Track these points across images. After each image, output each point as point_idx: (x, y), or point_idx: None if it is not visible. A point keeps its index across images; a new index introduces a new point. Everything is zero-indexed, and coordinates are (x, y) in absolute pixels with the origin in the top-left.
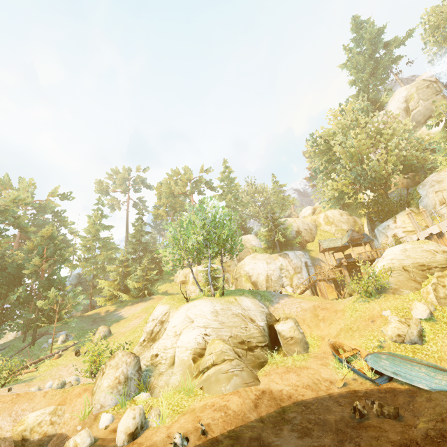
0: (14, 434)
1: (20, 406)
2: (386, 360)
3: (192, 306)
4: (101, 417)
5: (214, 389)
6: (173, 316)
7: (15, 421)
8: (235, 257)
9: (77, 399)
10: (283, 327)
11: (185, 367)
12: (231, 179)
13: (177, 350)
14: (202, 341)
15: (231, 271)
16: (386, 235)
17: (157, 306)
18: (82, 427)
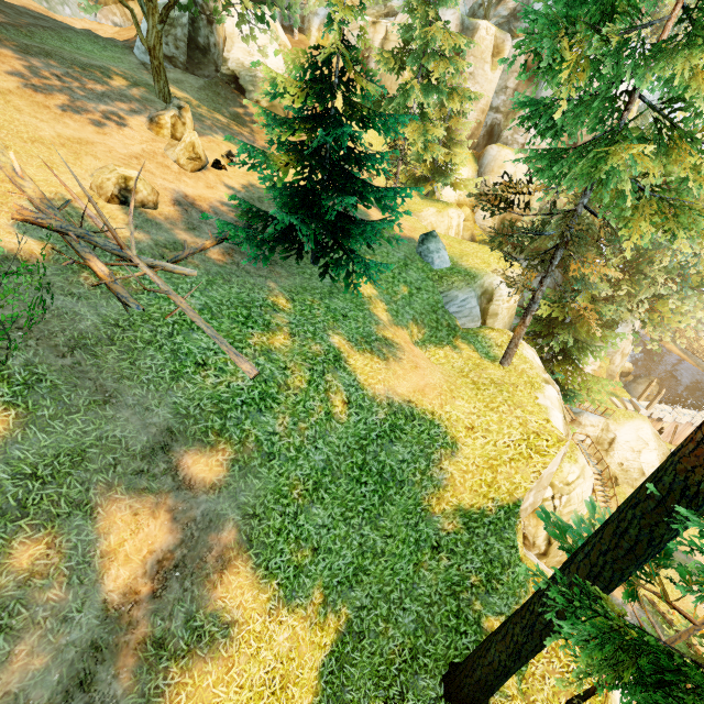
0: None
1: None
2: None
3: None
4: None
5: None
6: None
7: None
8: None
9: None
10: None
11: None
12: None
13: None
14: None
15: None
16: None
17: None
18: None
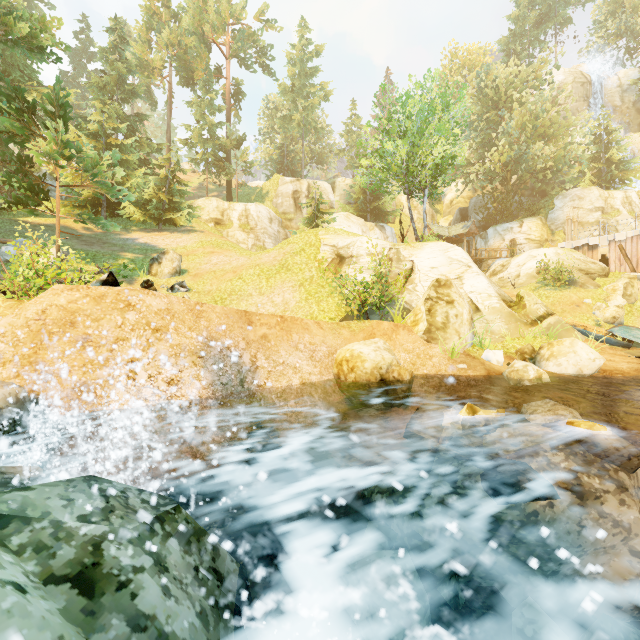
0: (359, 374)
1: (302, 337)
2: (638, 331)
3: (450, 247)
4: (493, 353)
5: (568, 336)
6: (417, 255)
7: (313, 359)
8: (305, 209)
9: (397, 337)
10: None
11: (503, 315)
12: (315, 69)
13: (473, 296)
14: (495, 291)
15: (293, 228)
16: (503, 237)
17: (336, 237)
18: (468, 366)
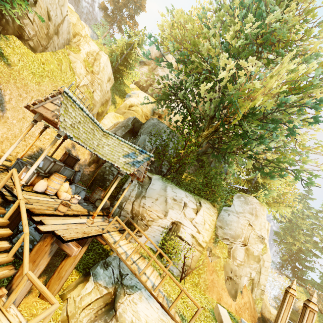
0: None
1: None
2: None
3: None
4: None
5: None
6: None
7: None
8: None
9: None
10: None
11: None
12: None
13: None
14: None
15: None
16: (168, 210)
17: None
18: None
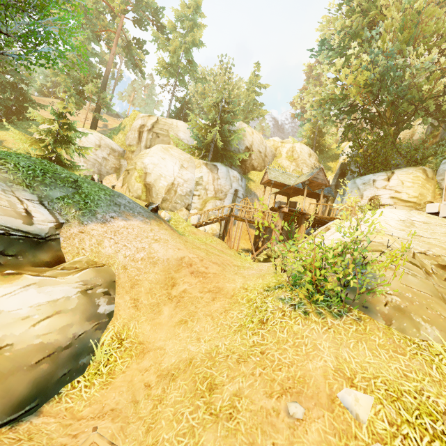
0: None
1: None
2: None
3: None
4: None
5: None
6: None
7: None
8: (144, 141)
9: None
10: (5, 301)
11: None
12: (194, 21)
13: None
14: None
15: (132, 160)
16: (362, 193)
17: None
18: None
